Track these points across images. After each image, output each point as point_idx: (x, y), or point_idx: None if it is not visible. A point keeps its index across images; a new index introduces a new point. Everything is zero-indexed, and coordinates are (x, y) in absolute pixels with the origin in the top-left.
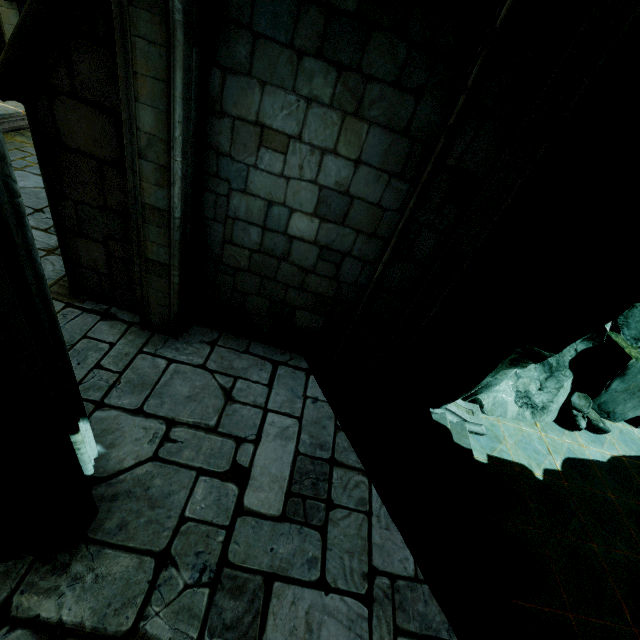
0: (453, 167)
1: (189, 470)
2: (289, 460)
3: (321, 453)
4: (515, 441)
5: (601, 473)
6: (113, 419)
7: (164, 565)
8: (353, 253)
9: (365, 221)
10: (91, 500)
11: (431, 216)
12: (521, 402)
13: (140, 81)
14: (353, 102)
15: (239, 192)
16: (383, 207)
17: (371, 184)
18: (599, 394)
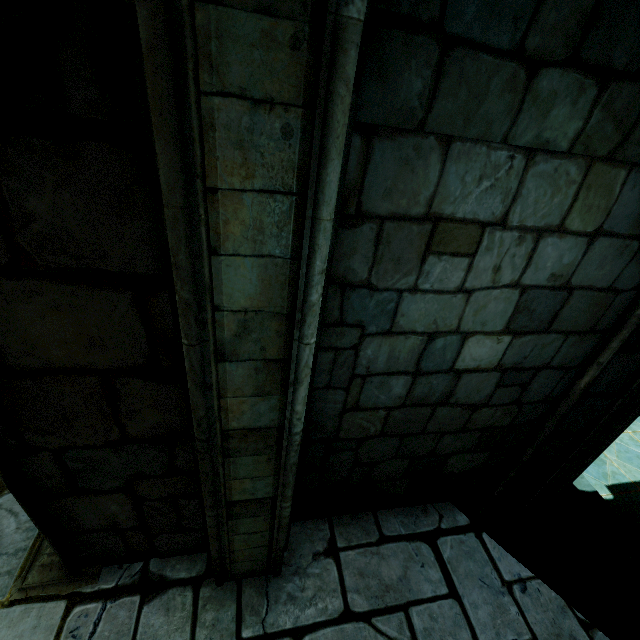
0: None
1: None
2: None
3: None
4: (616, 454)
5: None
6: None
7: None
8: (552, 363)
9: (582, 316)
10: None
11: None
12: None
13: (223, 206)
14: (613, 136)
15: (377, 335)
16: (616, 289)
17: (607, 262)
18: None
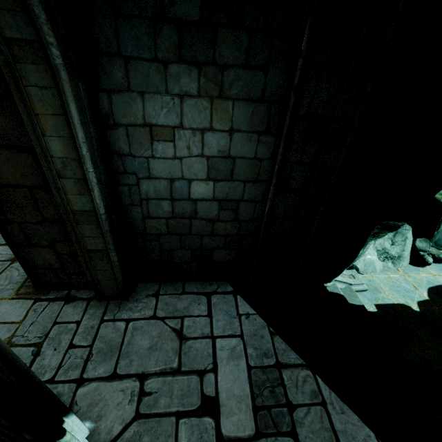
0: (305, 114)
1: (169, 417)
2: (245, 377)
3: (267, 361)
4: (389, 287)
5: None
6: (94, 391)
7: None
8: (245, 198)
9: (248, 172)
10: None
11: (298, 155)
12: (382, 257)
13: (42, 120)
14: (216, 88)
15: (145, 179)
16: (259, 158)
17: (245, 144)
18: (433, 235)
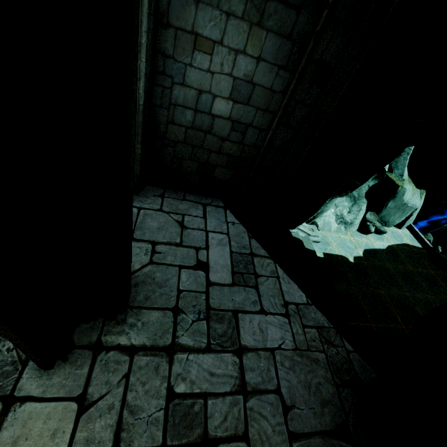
0: (317, 60)
1: (173, 267)
2: (228, 256)
3: (245, 251)
4: (337, 243)
5: (383, 255)
6: None
7: (178, 313)
8: (253, 124)
9: (262, 101)
10: (130, 283)
11: (303, 95)
12: (338, 221)
13: None
14: (257, 15)
15: (179, 85)
16: (273, 90)
17: (267, 74)
18: (381, 211)
